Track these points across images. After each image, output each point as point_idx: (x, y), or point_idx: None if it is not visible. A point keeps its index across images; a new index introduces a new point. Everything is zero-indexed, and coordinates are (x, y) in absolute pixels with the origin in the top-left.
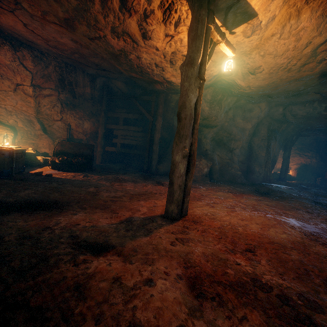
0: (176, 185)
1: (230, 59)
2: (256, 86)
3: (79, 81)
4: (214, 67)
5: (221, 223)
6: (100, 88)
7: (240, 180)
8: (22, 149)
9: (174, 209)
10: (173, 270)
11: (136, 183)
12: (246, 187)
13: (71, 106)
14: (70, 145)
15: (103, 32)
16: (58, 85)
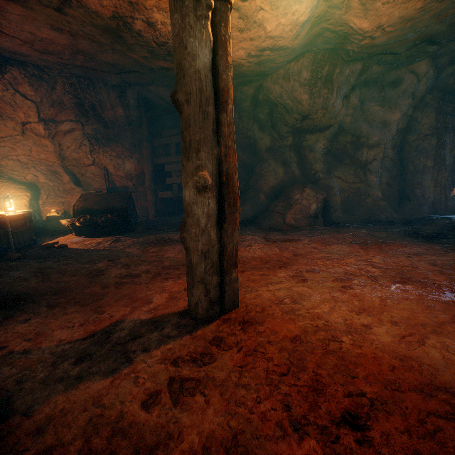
0: (194, 253)
1: None
2: (395, 20)
3: (103, 100)
4: (297, 3)
5: (305, 324)
6: (136, 105)
7: (384, 216)
8: (23, 214)
9: (199, 301)
10: None
11: None
12: (393, 228)
13: (103, 141)
14: (96, 198)
15: None
16: (78, 113)
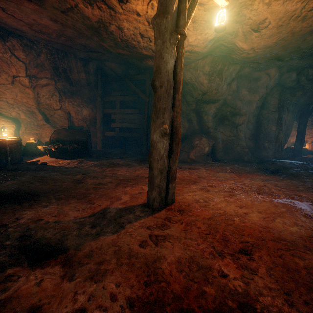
0: (155, 170)
1: (222, 8)
2: (261, 46)
3: (72, 67)
4: (208, 29)
5: (213, 212)
6: (94, 72)
7: (247, 158)
8: (16, 139)
9: (156, 198)
10: (126, 289)
11: (130, 167)
12: (252, 165)
13: (69, 94)
14: (66, 133)
15: (73, 0)
16: (53, 73)
